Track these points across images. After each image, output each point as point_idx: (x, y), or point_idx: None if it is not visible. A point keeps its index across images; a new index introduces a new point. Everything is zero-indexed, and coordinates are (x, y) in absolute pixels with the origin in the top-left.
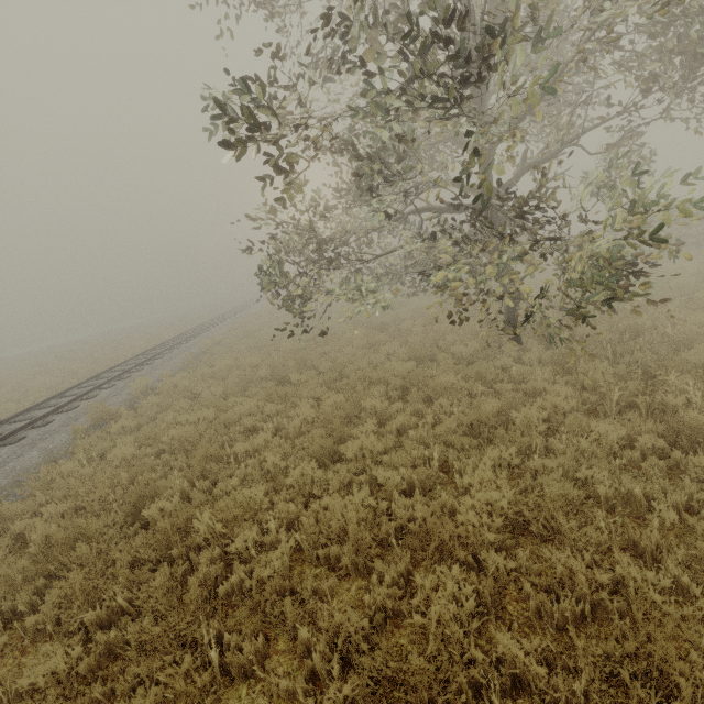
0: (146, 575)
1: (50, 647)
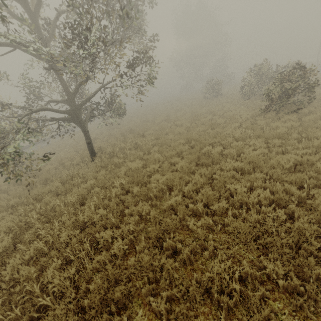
0: None
1: None
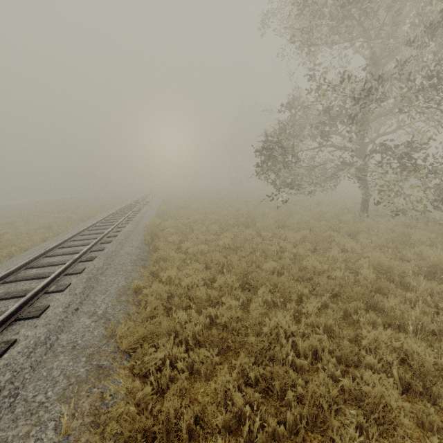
0: (304, 284)
1: (288, 305)
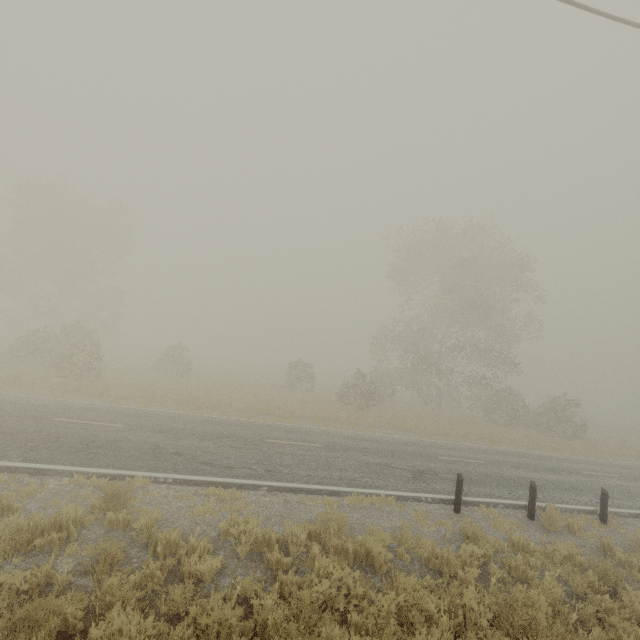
0: None
1: None
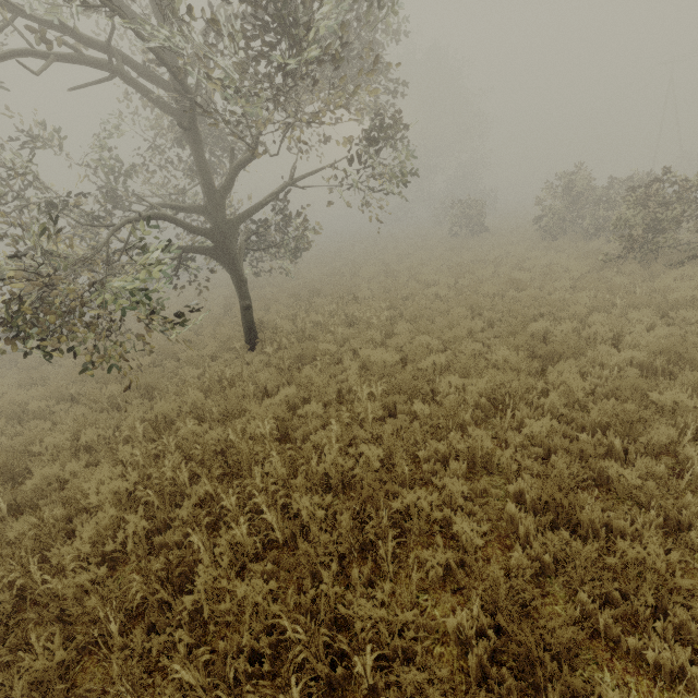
0: None
1: None
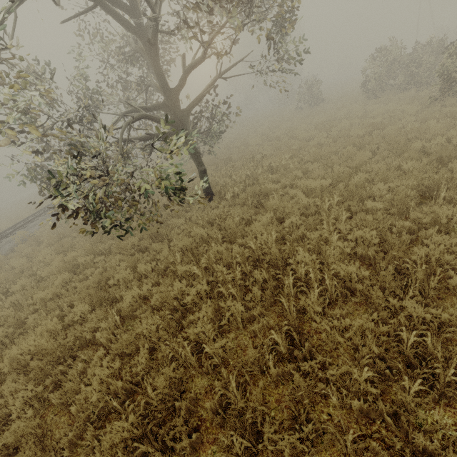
0: None
1: None
